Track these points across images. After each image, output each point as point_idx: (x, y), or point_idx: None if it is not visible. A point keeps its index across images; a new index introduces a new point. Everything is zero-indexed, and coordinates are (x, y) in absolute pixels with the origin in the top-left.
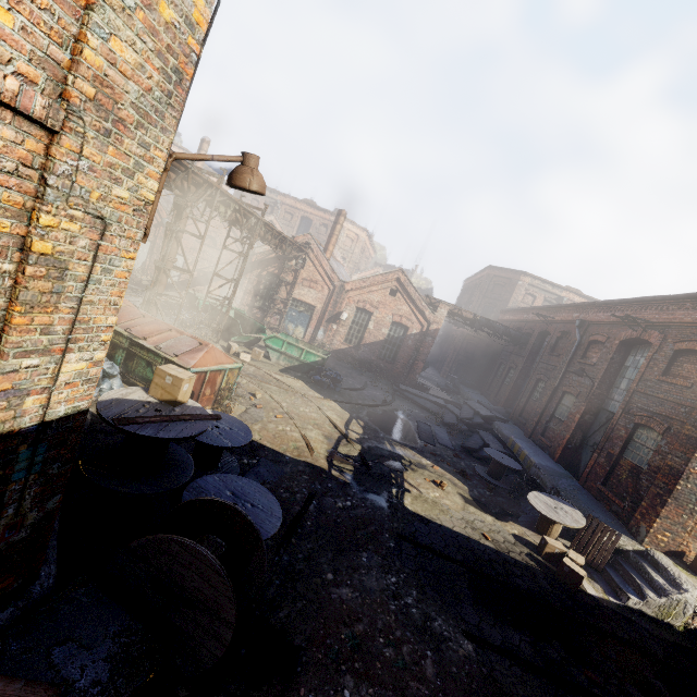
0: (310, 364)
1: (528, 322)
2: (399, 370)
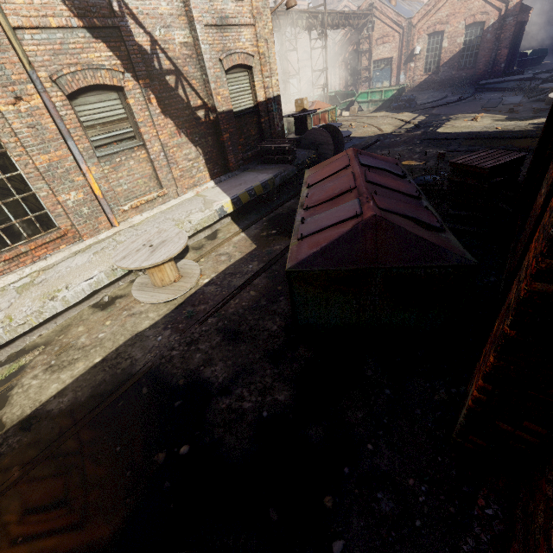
0: (390, 99)
1: None
2: (481, 71)
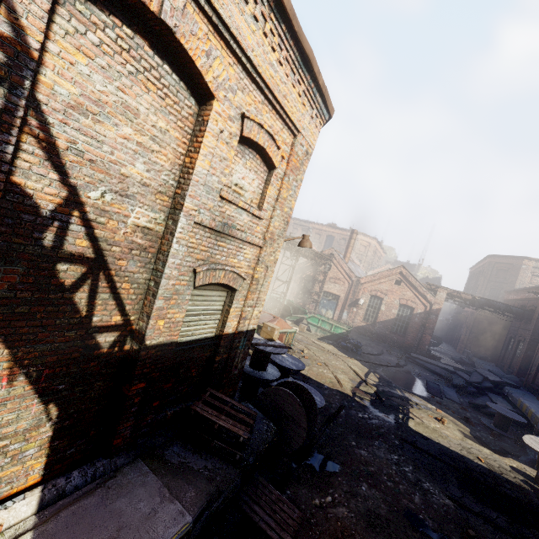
0: (338, 334)
1: (530, 300)
2: (409, 342)
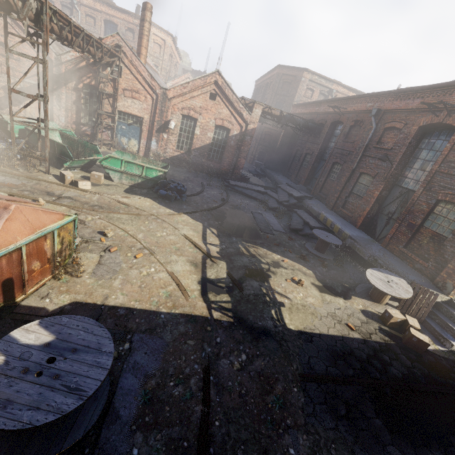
0: (153, 179)
1: (320, 114)
2: (226, 168)
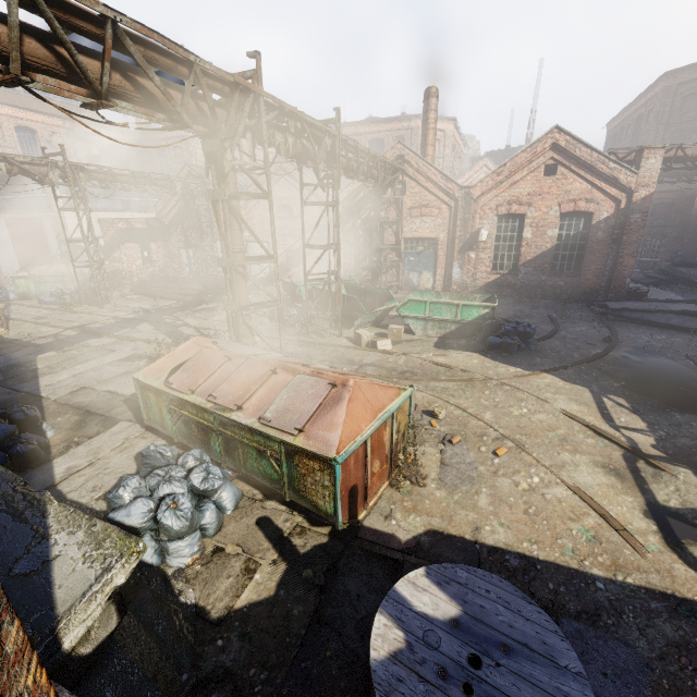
0: (474, 322)
1: None
2: (591, 282)
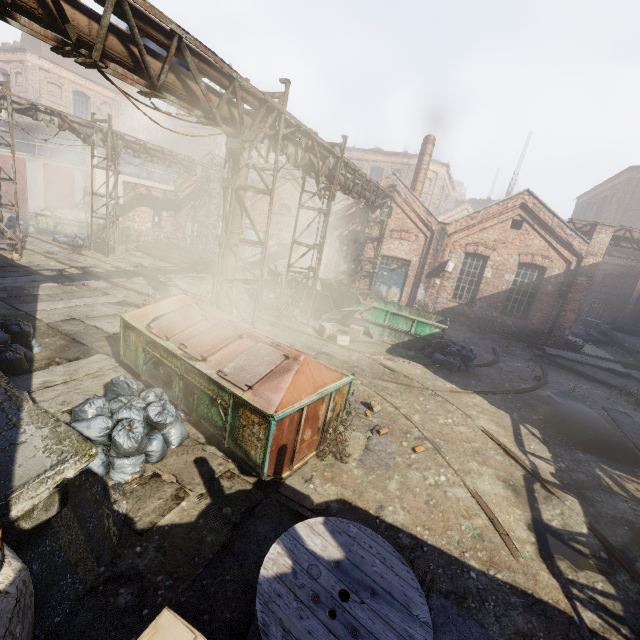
0: (425, 338)
1: None
2: (535, 327)
